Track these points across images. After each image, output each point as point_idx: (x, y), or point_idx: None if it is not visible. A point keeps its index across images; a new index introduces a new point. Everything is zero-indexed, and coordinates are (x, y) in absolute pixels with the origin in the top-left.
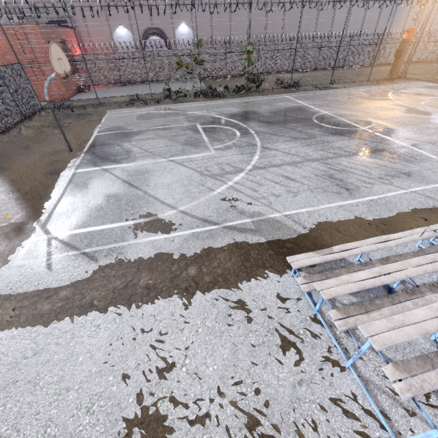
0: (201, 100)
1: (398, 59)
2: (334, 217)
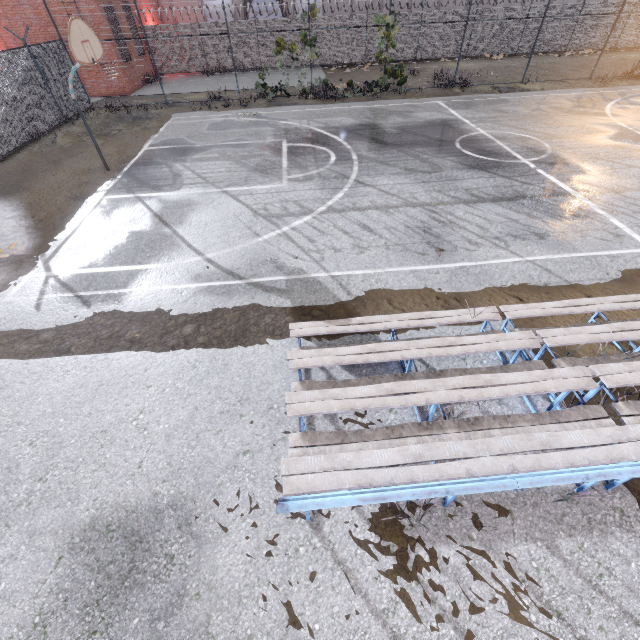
0: (308, 103)
1: None
2: (396, 284)
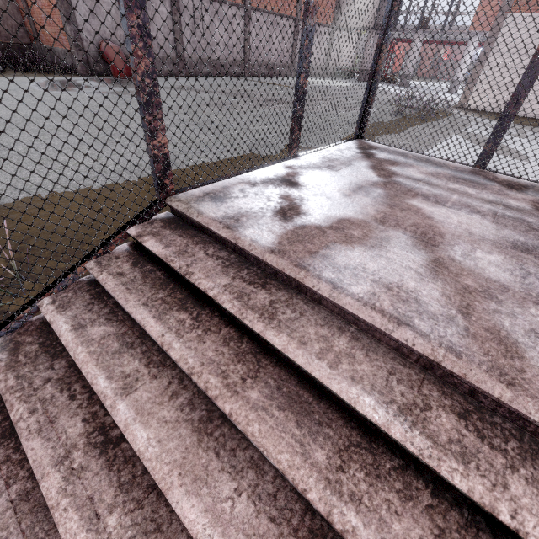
0: None
1: None
2: None
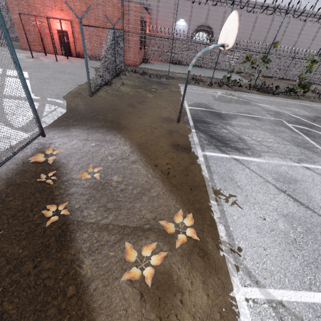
0: (256, 93)
1: None
2: None
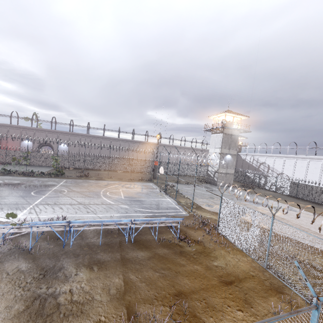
0: (18, 176)
1: (154, 172)
2: None
